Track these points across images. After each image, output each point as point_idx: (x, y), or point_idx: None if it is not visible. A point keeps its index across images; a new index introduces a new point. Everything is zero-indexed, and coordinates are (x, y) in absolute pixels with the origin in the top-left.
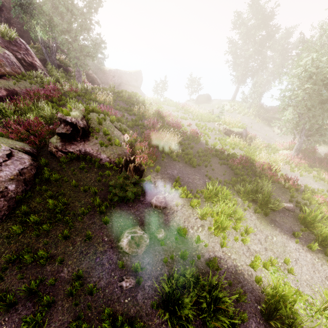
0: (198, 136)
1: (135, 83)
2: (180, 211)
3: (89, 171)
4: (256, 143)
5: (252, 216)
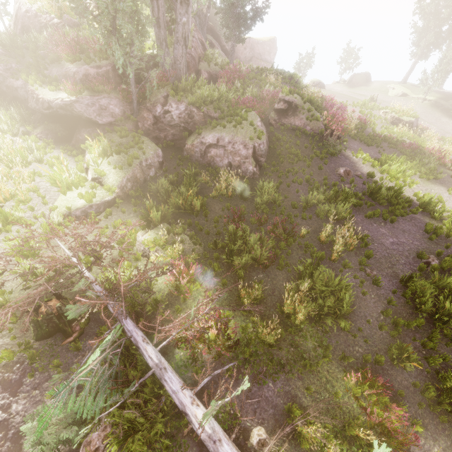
0: (363, 123)
1: (267, 57)
2: (365, 167)
3: (301, 138)
4: (427, 135)
5: (417, 179)
